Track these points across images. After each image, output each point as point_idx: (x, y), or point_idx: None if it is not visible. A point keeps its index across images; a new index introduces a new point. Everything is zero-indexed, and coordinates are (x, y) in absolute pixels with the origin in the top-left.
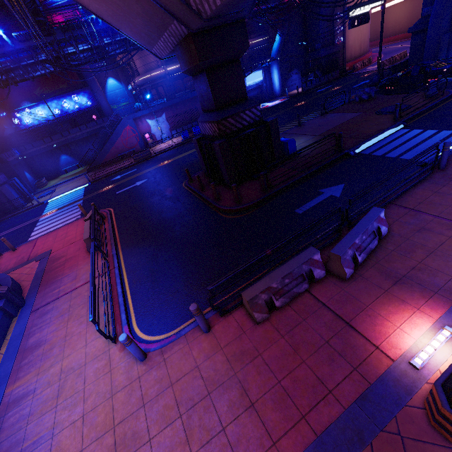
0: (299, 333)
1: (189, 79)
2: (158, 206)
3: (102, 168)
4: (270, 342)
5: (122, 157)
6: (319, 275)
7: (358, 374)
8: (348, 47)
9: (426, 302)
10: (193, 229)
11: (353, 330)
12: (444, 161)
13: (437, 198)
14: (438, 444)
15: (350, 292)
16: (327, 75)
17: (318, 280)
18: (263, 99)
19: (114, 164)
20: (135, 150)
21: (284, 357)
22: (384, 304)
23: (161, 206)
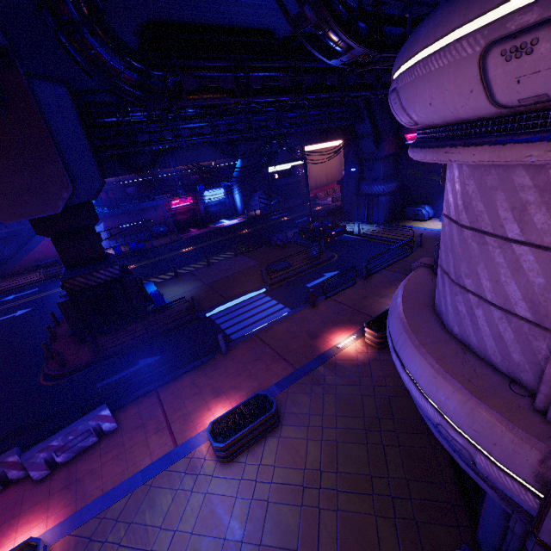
0: None
1: (147, 186)
2: (2, 354)
3: (8, 278)
4: None
5: (39, 267)
6: (17, 475)
7: None
8: (312, 177)
9: (59, 511)
10: (0, 395)
11: None
12: (223, 349)
13: (186, 390)
14: None
15: (25, 497)
16: (287, 201)
17: (18, 480)
18: (226, 214)
19: (25, 274)
20: (59, 259)
21: None
22: (32, 512)
23: (5, 355)
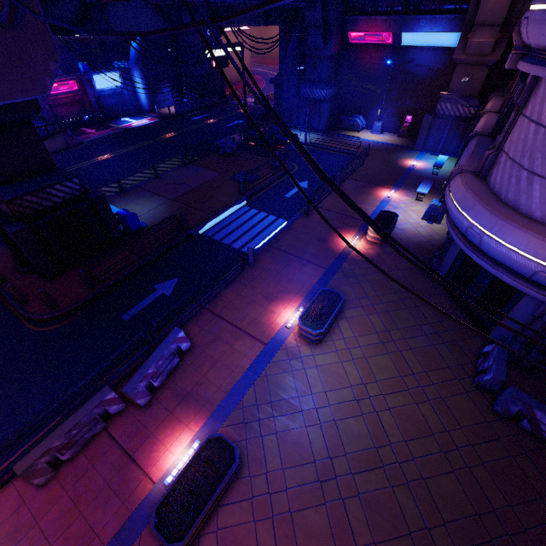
0: (85, 483)
1: None
2: None
3: None
4: (51, 504)
5: None
6: (117, 409)
7: (125, 508)
8: (227, 69)
9: (194, 418)
10: None
11: (133, 463)
12: (251, 261)
13: (237, 302)
14: (161, 544)
15: (143, 421)
16: (204, 98)
17: (118, 413)
18: (126, 111)
19: None
20: None
21: (63, 516)
22: (165, 428)
23: None
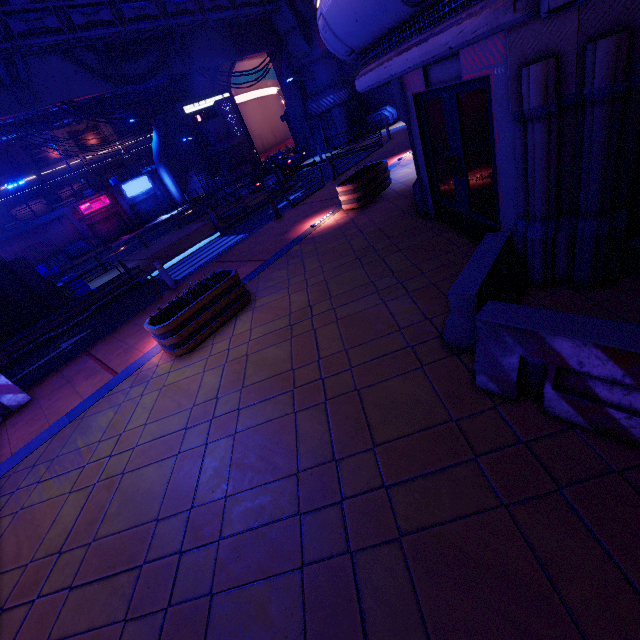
0: None
1: (39, 200)
2: None
3: None
4: None
5: None
6: None
7: None
8: (256, 137)
9: None
10: None
11: None
12: (168, 281)
13: (126, 333)
14: None
15: None
16: (234, 171)
17: None
18: (164, 211)
19: None
20: None
21: None
22: None
23: None
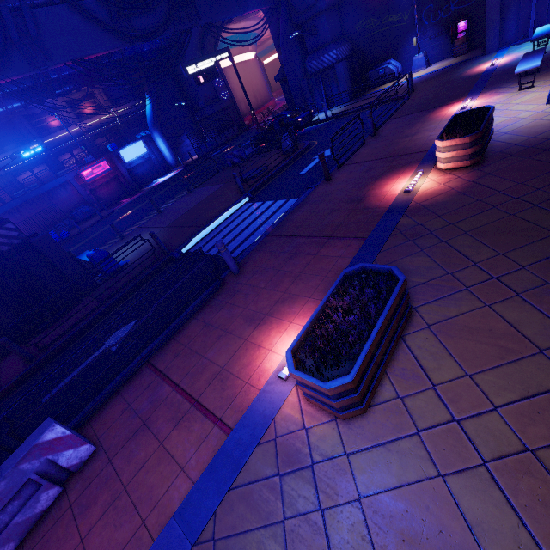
0: None
1: (43, 167)
2: None
3: None
4: None
5: None
6: None
7: None
8: (240, 100)
9: None
10: None
11: None
12: (231, 264)
13: (200, 340)
14: None
15: None
16: (223, 134)
17: None
18: (158, 174)
19: None
20: None
21: None
22: None
23: None
